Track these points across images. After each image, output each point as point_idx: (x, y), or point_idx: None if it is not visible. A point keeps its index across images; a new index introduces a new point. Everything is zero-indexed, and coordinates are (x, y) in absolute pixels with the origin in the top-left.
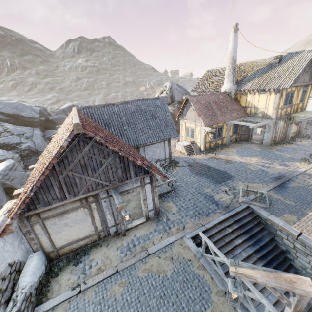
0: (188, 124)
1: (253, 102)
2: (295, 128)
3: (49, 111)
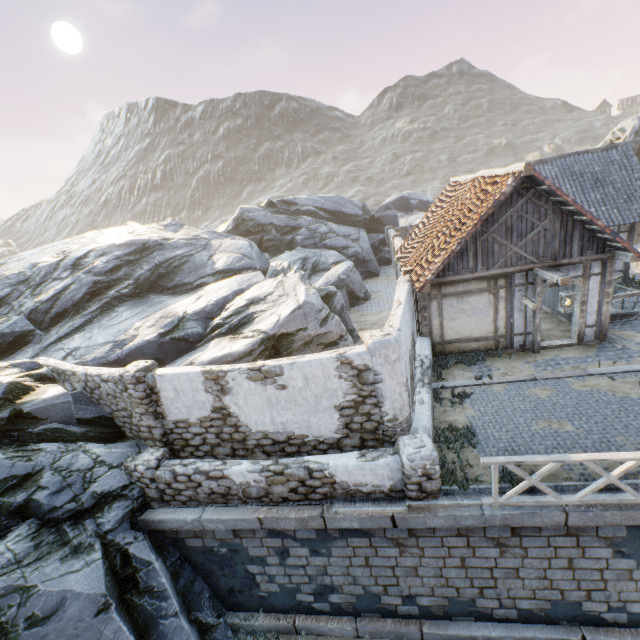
0: None
1: None
2: None
3: (369, 209)
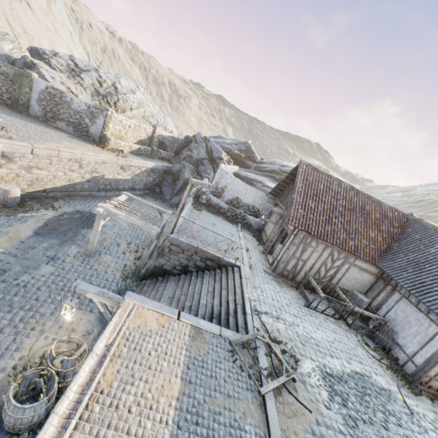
0: None
1: None
2: None
3: None
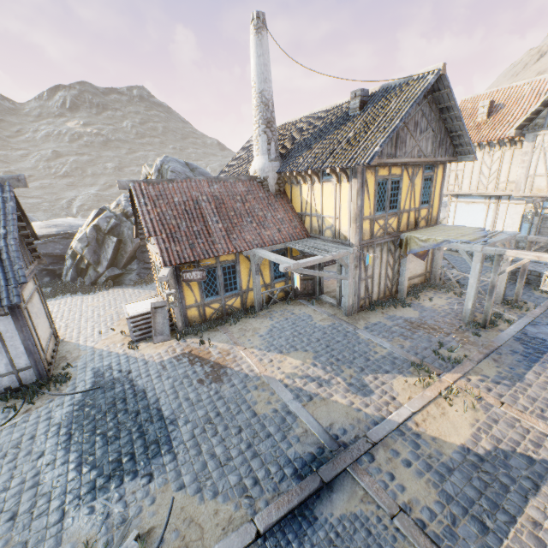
0: (154, 256)
1: (313, 201)
2: (422, 266)
3: None
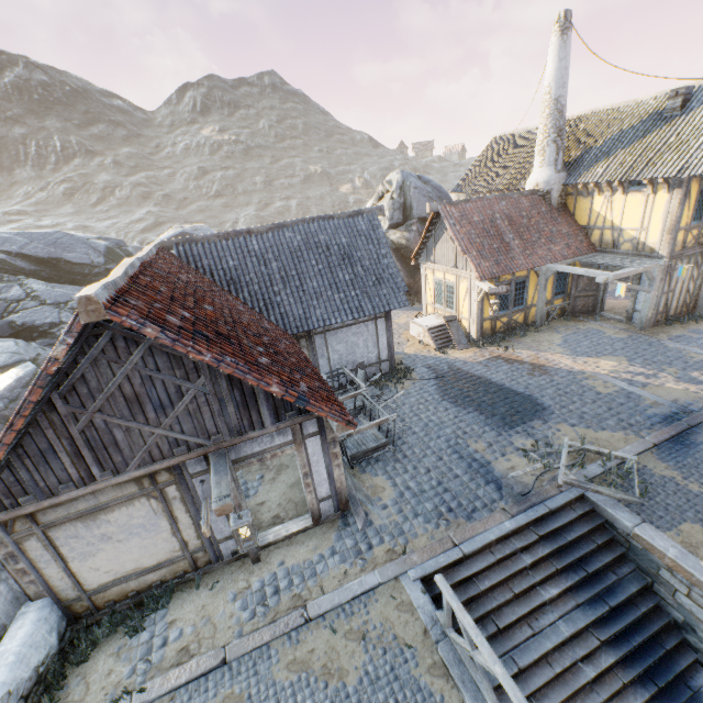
0: (440, 274)
1: (608, 214)
2: None
3: (131, 249)
